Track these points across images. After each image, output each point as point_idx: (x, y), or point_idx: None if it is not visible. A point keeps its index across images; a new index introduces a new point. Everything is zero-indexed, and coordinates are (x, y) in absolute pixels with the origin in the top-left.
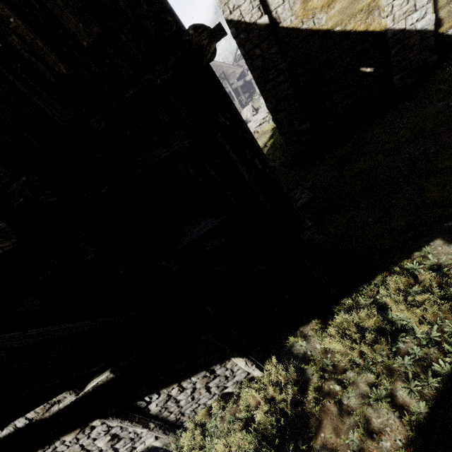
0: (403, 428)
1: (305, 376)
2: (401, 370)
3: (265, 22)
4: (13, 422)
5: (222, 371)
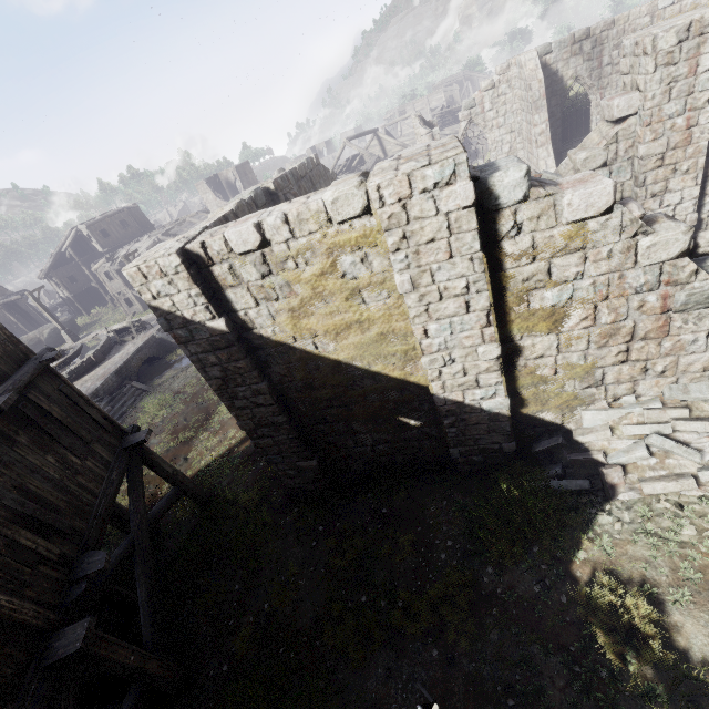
0: None
1: None
2: None
3: (220, 328)
4: None
5: None
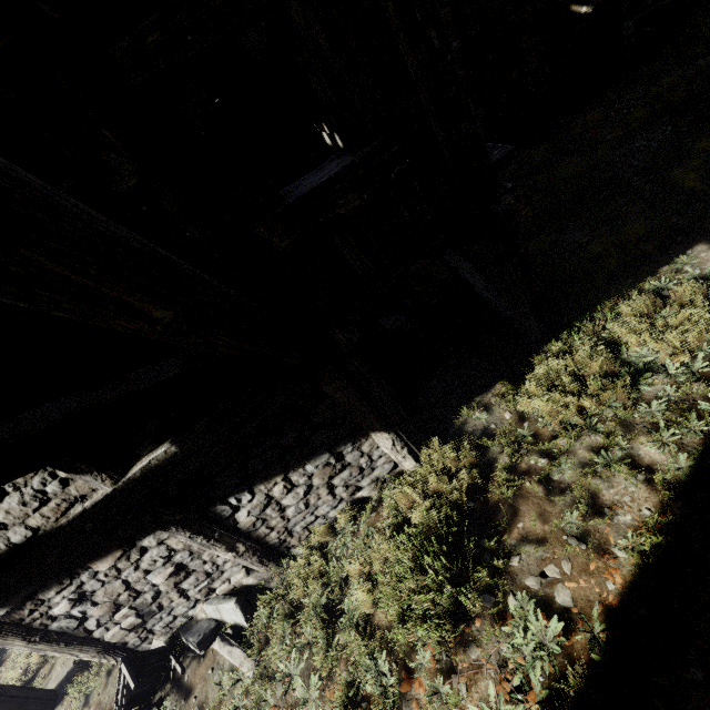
0: (652, 493)
1: (488, 457)
2: (645, 422)
3: None
4: (3, 534)
5: (355, 458)
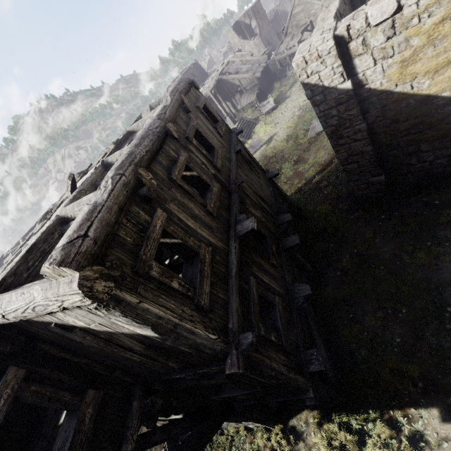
0: None
1: (298, 449)
2: None
3: (346, 88)
4: None
5: (246, 423)
